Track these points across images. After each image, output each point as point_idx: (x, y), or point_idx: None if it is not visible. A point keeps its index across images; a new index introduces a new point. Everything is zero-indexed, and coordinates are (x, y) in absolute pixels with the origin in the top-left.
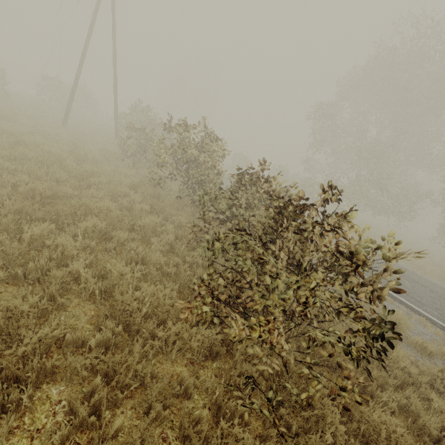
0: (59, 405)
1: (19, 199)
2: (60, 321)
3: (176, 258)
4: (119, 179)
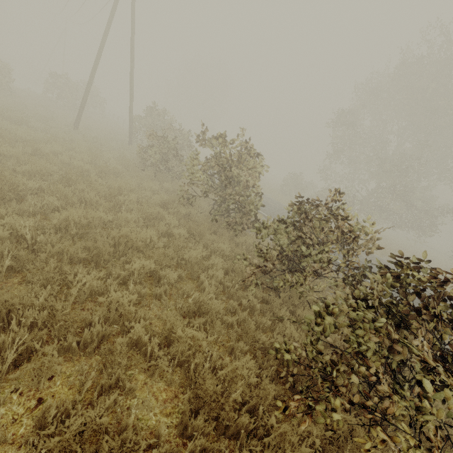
0: None
1: (52, 231)
2: (131, 415)
3: (232, 301)
4: (145, 195)
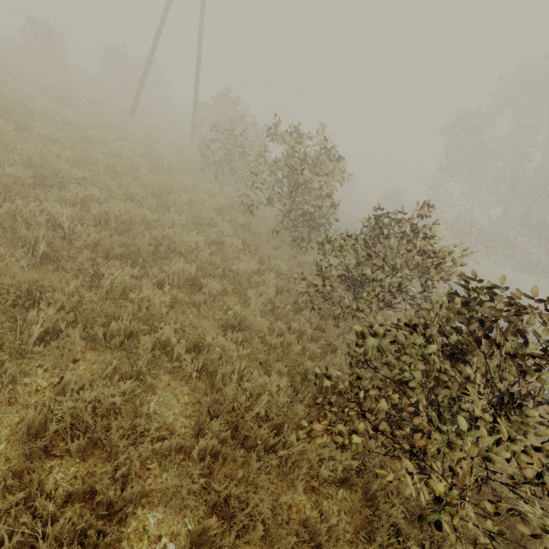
0: (159, 543)
1: (91, 223)
2: (149, 409)
3: (280, 322)
4: (200, 198)
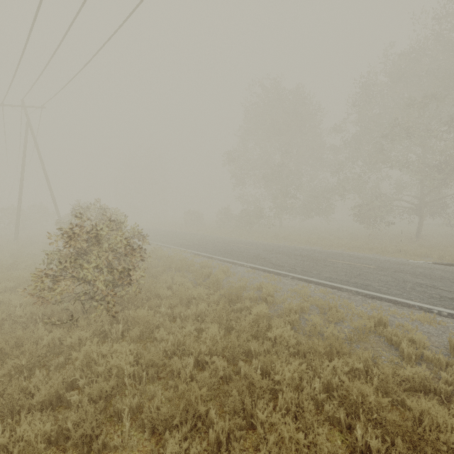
0: None
1: None
2: None
3: None
4: None
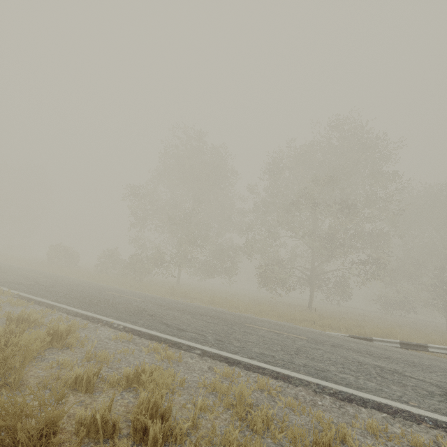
0: None
1: None
2: None
3: None
4: None
